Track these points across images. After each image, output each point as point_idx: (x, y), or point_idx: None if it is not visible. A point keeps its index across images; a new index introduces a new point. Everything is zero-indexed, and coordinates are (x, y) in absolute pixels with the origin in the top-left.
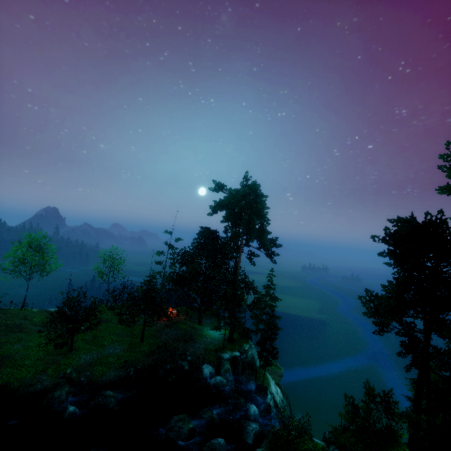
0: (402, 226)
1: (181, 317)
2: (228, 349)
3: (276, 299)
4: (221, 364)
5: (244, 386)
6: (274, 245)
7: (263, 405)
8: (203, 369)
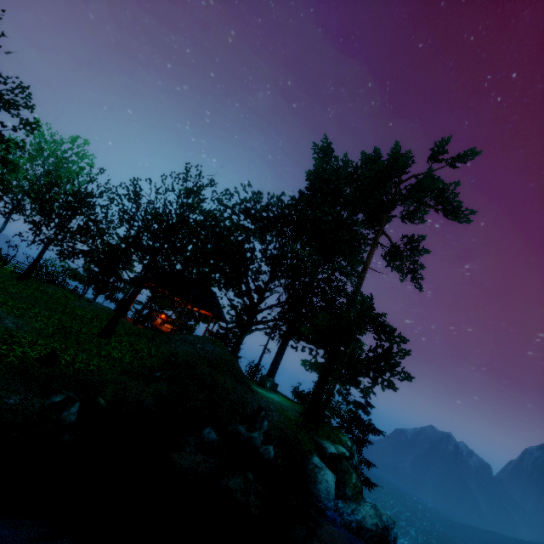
0: None
1: None
2: (322, 435)
3: None
4: (343, 468)
5: None
6: (415, 262)
7: None
8: (318, 470)
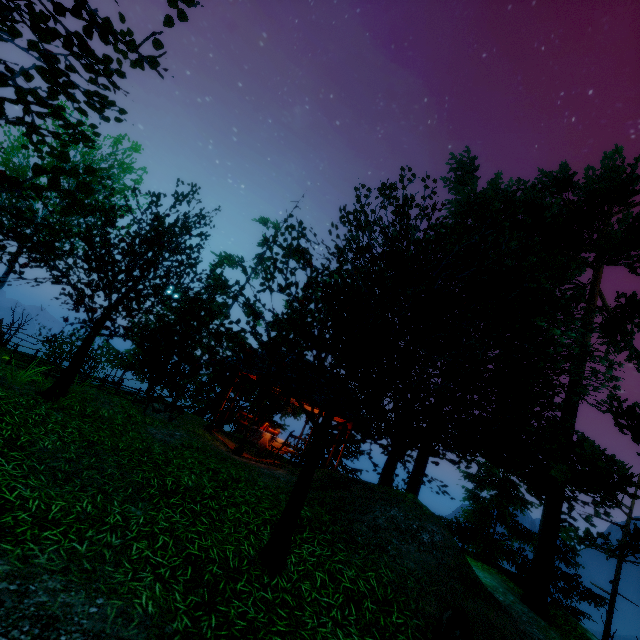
0: None
1: None
2: None
3: None
4: None
5: None
6: None
7: None
8: None
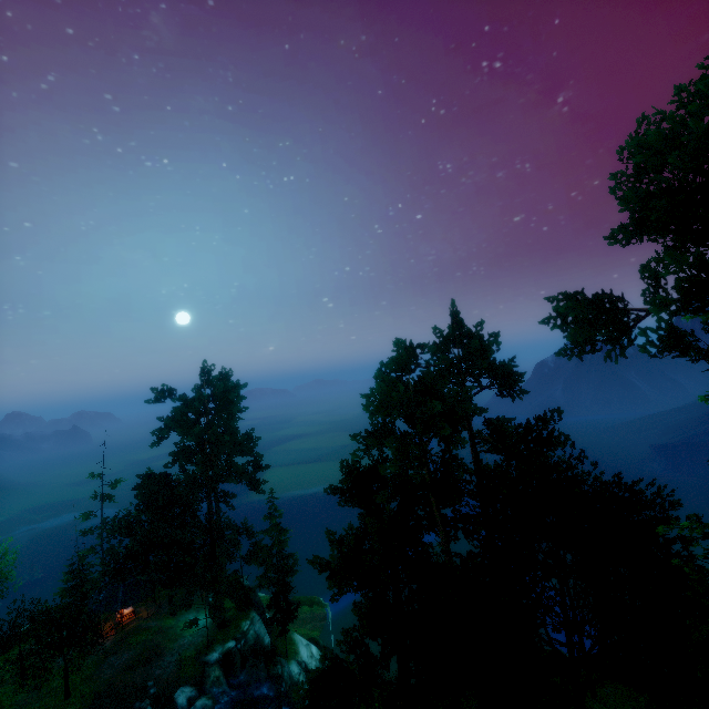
0: (345, 478)
1: (142, 614)
2: (218, 643)
3: (284, 533)
4: (206, 676)
5: (247, 688)
6: (259, 468)
7: (270, 707)
8: (176, 699)
